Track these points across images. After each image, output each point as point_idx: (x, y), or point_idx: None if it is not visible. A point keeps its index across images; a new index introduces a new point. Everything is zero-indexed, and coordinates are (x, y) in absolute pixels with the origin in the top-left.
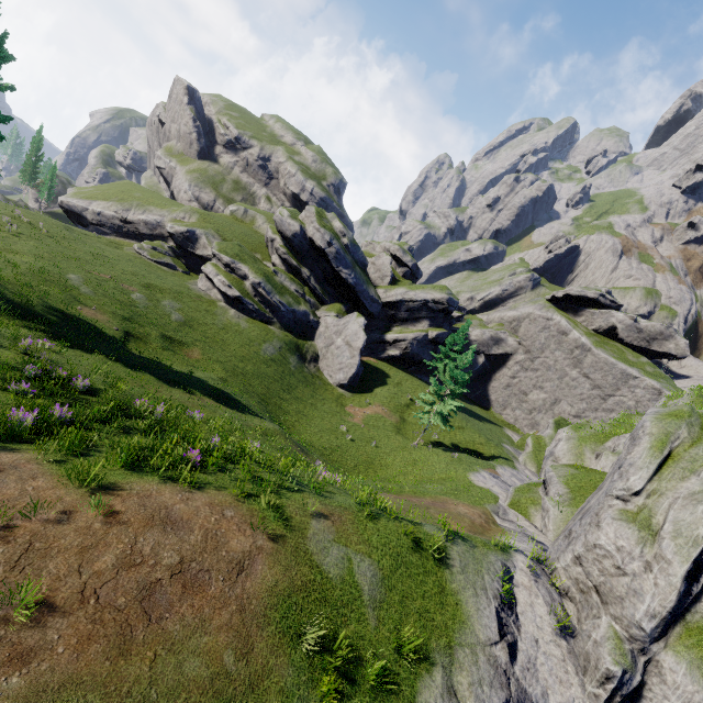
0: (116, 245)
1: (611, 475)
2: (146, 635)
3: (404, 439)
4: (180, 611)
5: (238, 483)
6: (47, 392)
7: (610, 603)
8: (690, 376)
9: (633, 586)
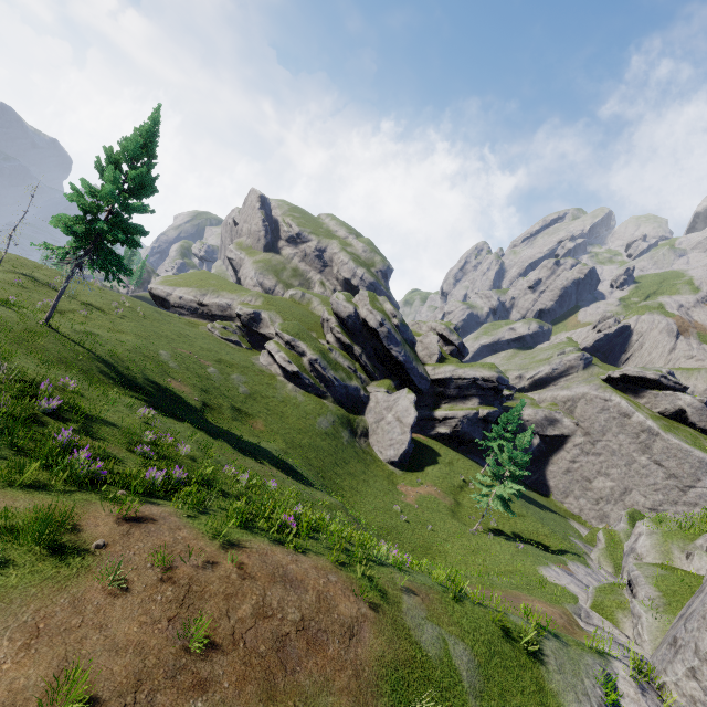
0: (193, 324)
1: None
2: (285, 684)
3: (461, 524)
4: (308, 666)
5: (331, 551)
6: (161, 455)
7: None
8: None
9: None
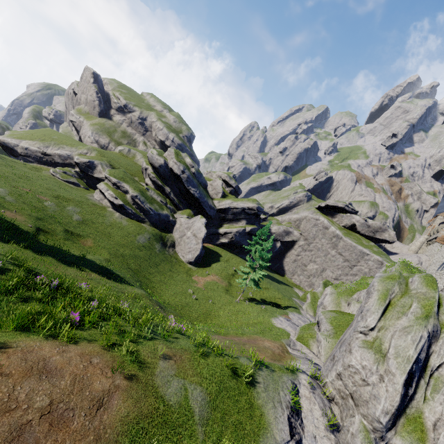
0: (37, 169)
1: (356, 317)
2: None
3: (231, 297)
4: None
5: (107, 336)
6: None
7: (360, 405)
8: (398, 253)
9: (373, 392)
